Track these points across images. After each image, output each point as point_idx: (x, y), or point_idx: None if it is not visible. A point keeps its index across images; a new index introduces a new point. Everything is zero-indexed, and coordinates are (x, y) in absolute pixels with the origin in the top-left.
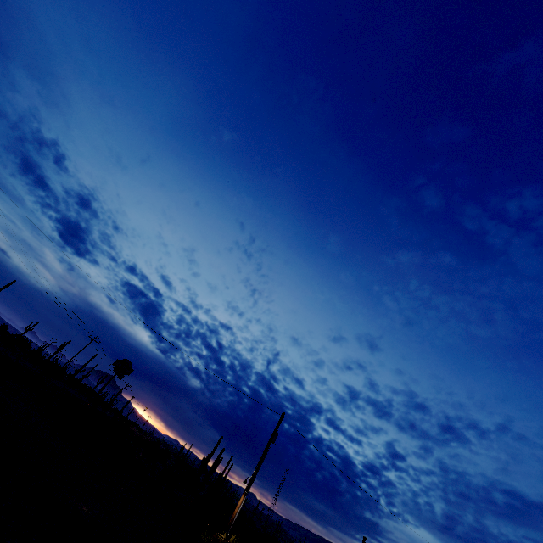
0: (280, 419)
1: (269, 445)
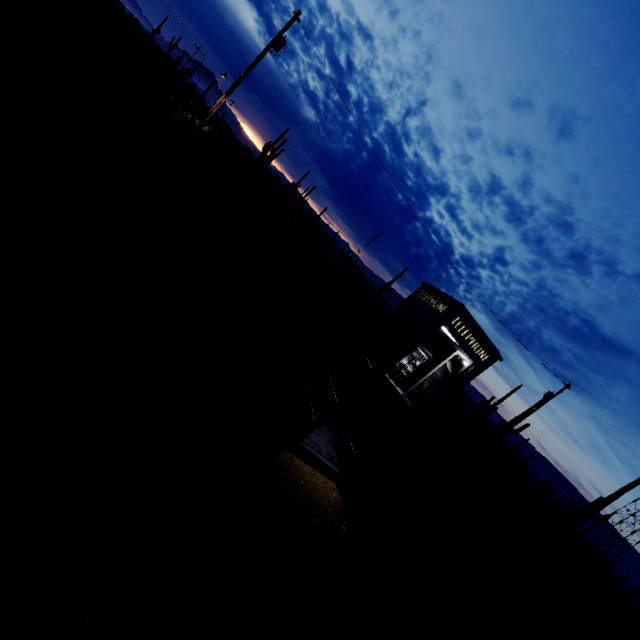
0: (291, 19)
1: (267, 50)
